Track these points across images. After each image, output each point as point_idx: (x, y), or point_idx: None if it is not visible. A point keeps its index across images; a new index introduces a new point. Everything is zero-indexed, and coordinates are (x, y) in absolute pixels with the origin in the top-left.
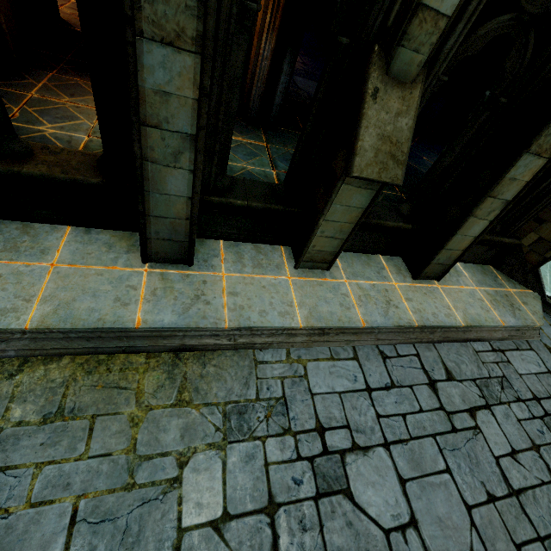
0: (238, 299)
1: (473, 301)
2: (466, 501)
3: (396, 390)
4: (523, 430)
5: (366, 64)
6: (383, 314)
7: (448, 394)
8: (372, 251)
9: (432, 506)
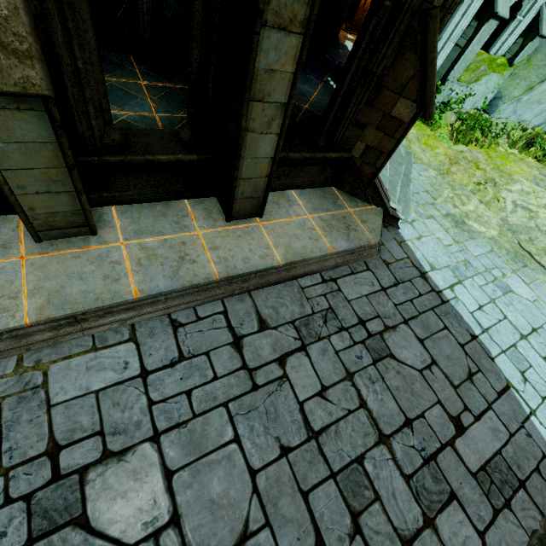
0: None
1: (302, 232)
2: (252, 467)
3: (185, 363)
4: (340, 361)
5: None
6: (171, 276)
7: (256, 348)
8: (172, 197)
9: (205, 490)
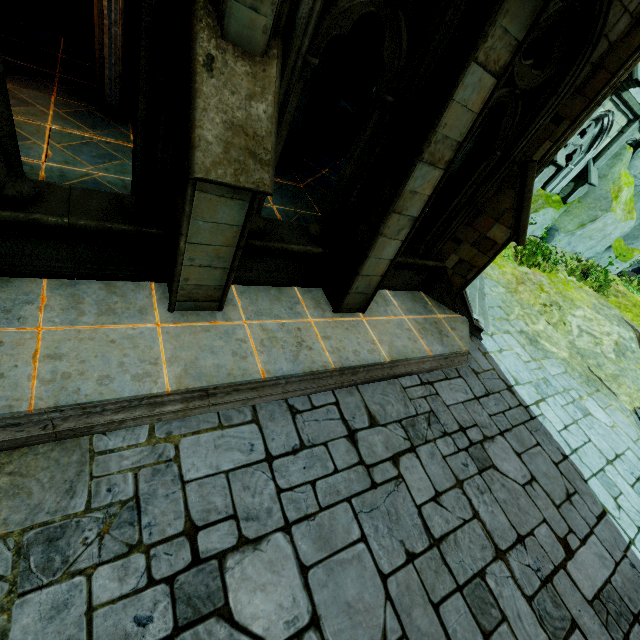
0: (61, 364)
1: (401, 332)
2: (382, 570)
3: (306, 452)
4: (448, 467)
5: (191, 19)
6: (292, 359)
7: (370, 444)
8: (284, 283)
9: (341, 591)
